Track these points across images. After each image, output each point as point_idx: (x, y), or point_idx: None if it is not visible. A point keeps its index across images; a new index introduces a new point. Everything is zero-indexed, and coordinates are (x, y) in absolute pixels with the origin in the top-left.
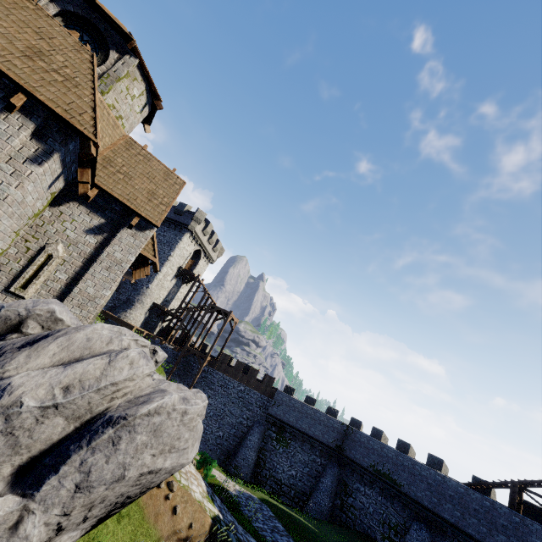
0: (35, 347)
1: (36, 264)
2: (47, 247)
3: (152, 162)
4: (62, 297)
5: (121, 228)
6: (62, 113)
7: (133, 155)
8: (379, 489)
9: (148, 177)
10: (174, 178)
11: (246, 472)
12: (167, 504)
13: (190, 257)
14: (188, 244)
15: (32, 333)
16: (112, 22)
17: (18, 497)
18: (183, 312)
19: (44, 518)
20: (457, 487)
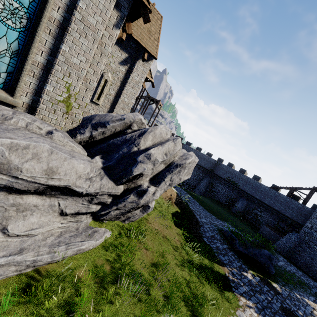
0: (144, 137)
1: (101, 86)
2: (104, 75)
3: None
4: (113, 104)
5: (137, 60)
6: None
7: None
8: (228, 186)
9: None
10: (156, 13)
11: None
12: None
13: None
14: None
15: (135, 129)
16: None
17: (154, 187)
18: None
19: (160, 192)
20: (266, 188)
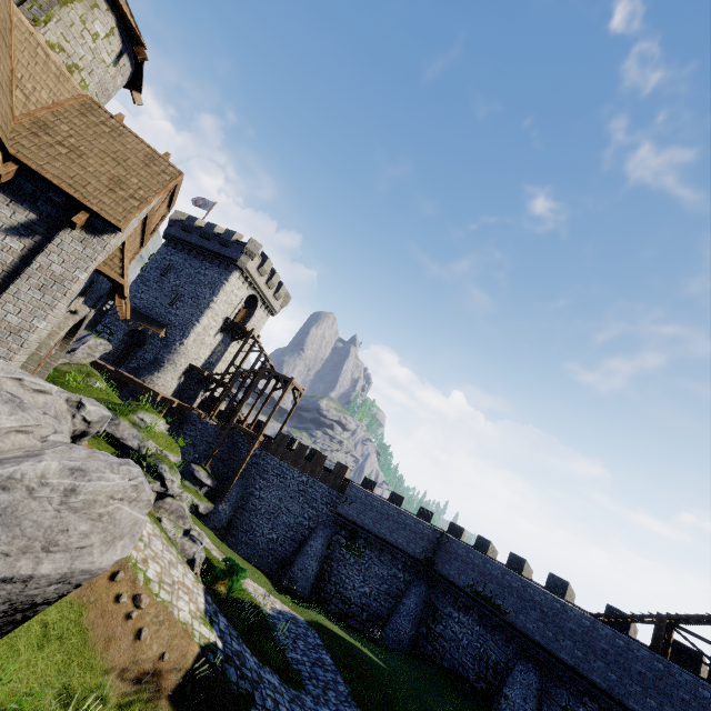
0: None
1: None
2: None
3: (127, 138)
4: None
5: (62, 228)
6: None
7: (92, 124)
8: (478, 617)
9: (115, 158)
10: (162, 165)
11: (304, 587)
12: (128, 625)
13: (243, 305)
14: (238, 287)
15: None
16: None
17: None
18: (232, 379)
19: None
20: (581, 619)
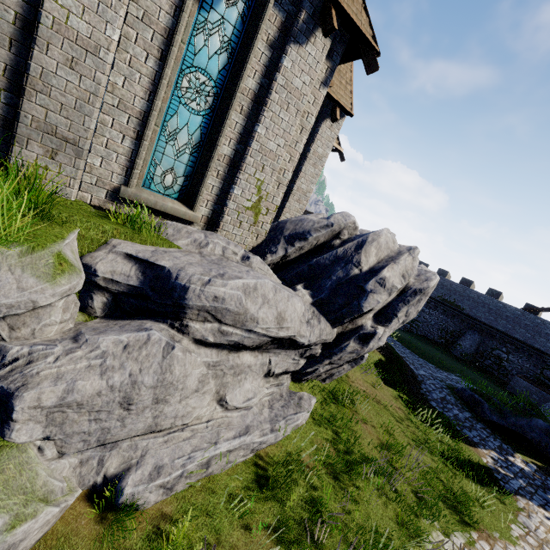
0: (363, 250)
1: None
2: None
3: None
4: (284, 195)
5: (321, 121)
6: (358, 23)
7: None
8: (442, 311)
9: None
10: None
11: None
12: None
13: None
14: None
15: (344, 238)
16: None
17: (381, 327)
18: None
19: (387, 335)
20: (515, 311)
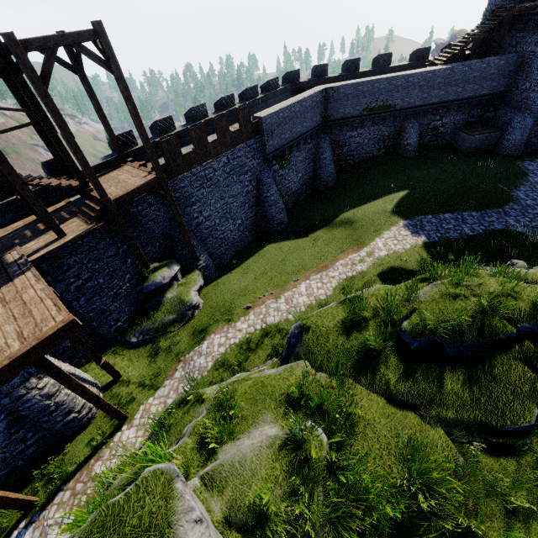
0: None
1: None
2: None
3: None
4: None
5: None
6: None
7: None
8: (372, 123)
9: None
10: None
11: (287, 217)
12: None
13: None
14: None
15: None
16: None
17: None
18: None
19: None
20: (445, 72)
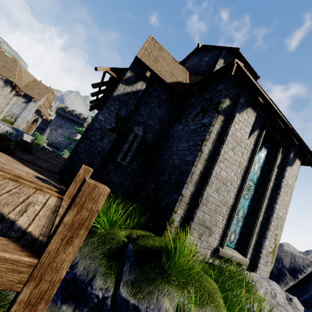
0: None
1: None
2: None
3: None
4: None
5: None
6: None
7: None
8: None
9: None
10: None
11: None
12: None
13: None
14: None
15: None
16: (249, 67)
17: None
18: None
19: None
20: None
